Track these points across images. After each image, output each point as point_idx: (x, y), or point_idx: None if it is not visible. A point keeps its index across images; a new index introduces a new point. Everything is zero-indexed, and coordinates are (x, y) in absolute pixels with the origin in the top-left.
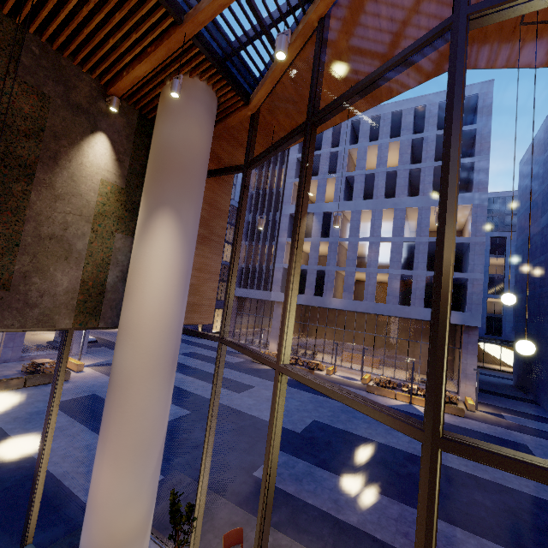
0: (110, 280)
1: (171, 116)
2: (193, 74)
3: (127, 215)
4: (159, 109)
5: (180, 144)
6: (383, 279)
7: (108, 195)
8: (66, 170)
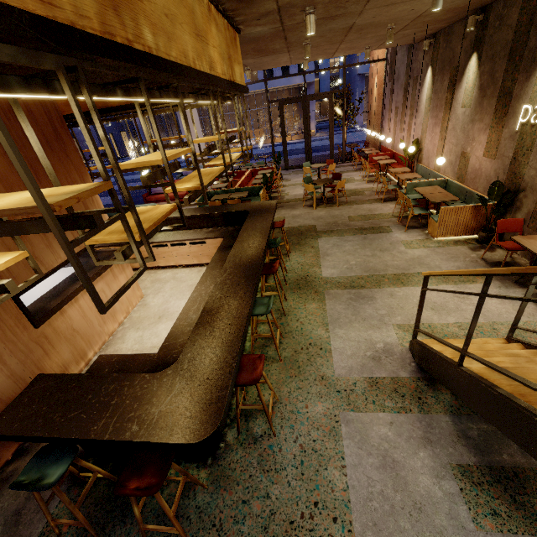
0: None
1: None
2: None
3: None
4: None
5: None
6: None
7: None
8: None
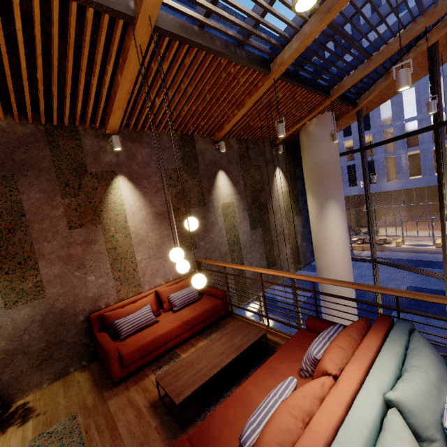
0: (298, 242)
1: (317, 144)
2: (324, 111)
3: (295, 204)
4: (305, 140)
5: (328, 159)
6: None
7: (287, 199)
8: (273, 198)
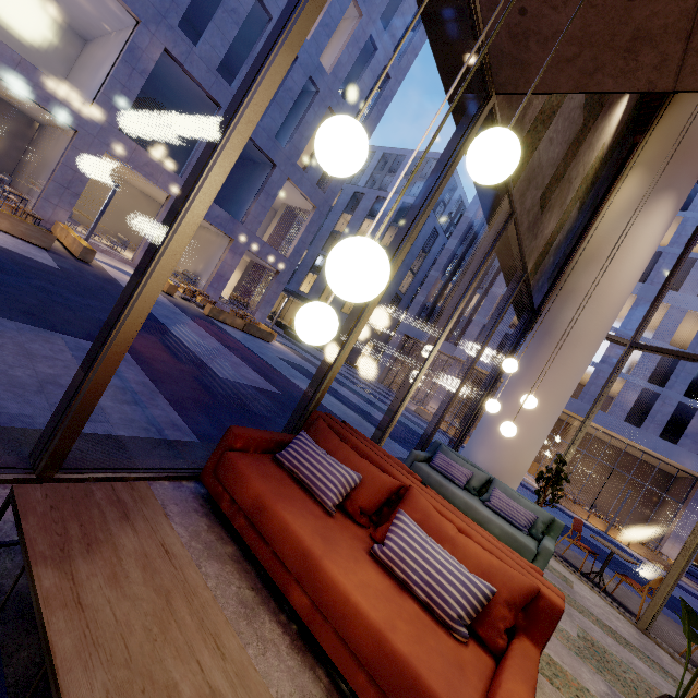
0: (554, 244)
1: None
2: None
3: (589, 187)
4: None
5: None
6: None
7: (597, 160)
8: (604, 122)
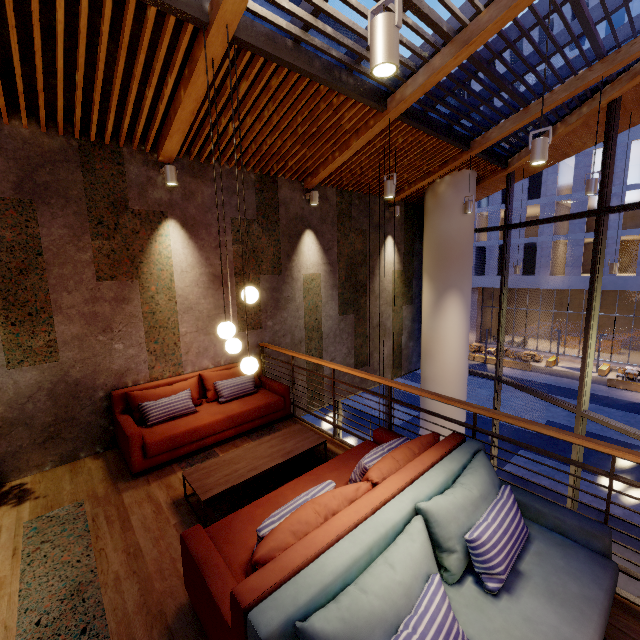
0: (403, 341)
1: (446, 212)
2: (461, 168)
3: (406, 289)
4: (432, 204)
5: (457, 234)
6: (627, 238)
7: (396, 281)
8: (377, 276)
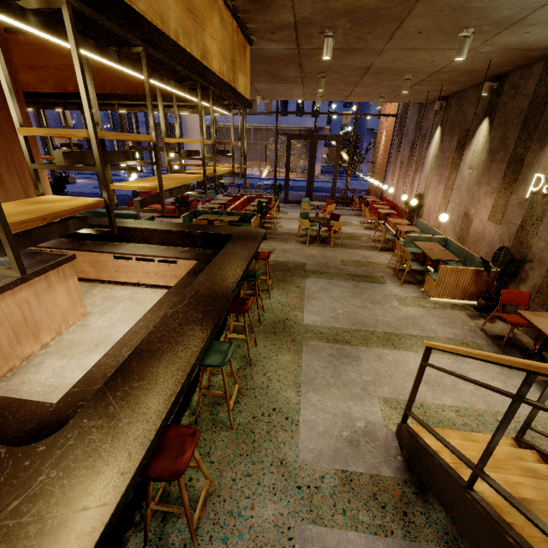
0: None
1: None
2: None
3: None
4: None
5: None
6: None
7: None
8: None
